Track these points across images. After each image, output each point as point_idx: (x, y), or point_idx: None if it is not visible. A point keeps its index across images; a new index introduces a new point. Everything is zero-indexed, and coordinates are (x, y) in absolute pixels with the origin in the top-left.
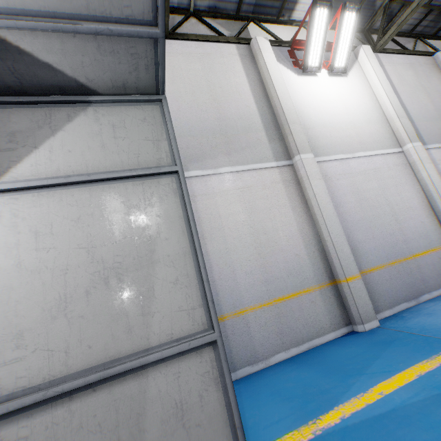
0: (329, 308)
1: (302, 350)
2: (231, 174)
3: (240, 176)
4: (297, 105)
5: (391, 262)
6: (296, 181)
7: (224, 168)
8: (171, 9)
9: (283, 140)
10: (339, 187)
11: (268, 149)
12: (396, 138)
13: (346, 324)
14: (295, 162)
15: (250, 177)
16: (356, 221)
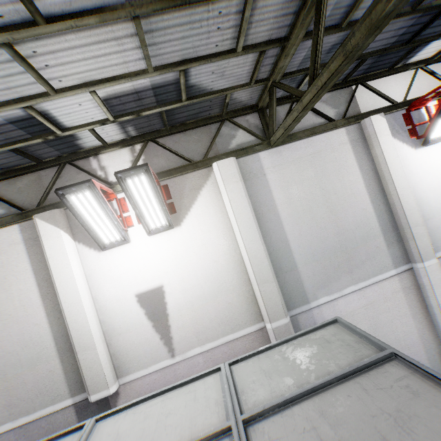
0: None
1: None
2: (355, 293)
3: (363, 294)
4: (414, 192)
5: None
6: (415, 286)
7: (348, 288)
8: None
9: (401, 242)
10: None
11: (387, 256)
12: None
13: None
14: (416, 269)
15: (372, 292)
16: None
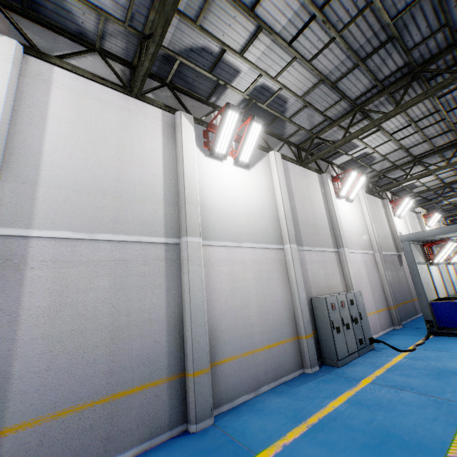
0: None
1: None
2: None
3: None
4: None
5: None
6: None
7: None
8: None
9: None
10: None
11: None
12: None
13: None
14: None
15: None
16: None
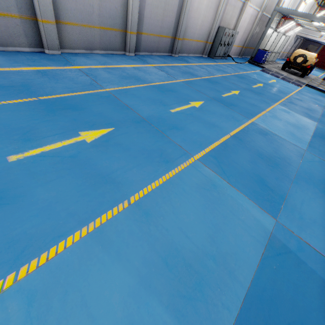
0: None
1: None
2: None
3: None
4: None
5: None
6: None
7: None
8: None
9: None
10: None
11: None
12: None
13: None
14: None
15: None
16: None
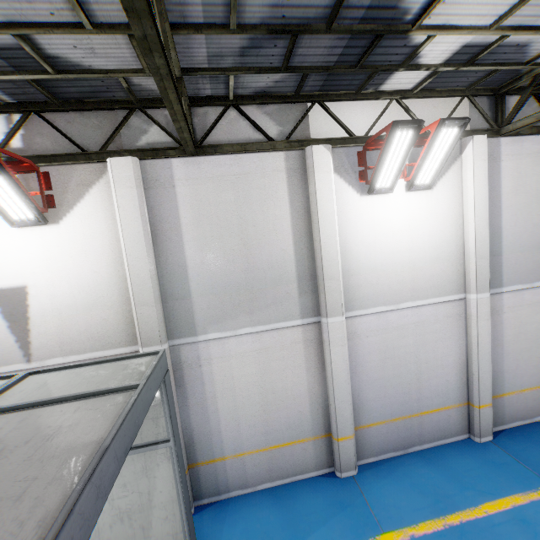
0: (317, 454)
1: (285, 482)
2: (251, 335)
3: (259, 337)
4: (346, 243)
5: (394, 418)
6: (319, 340)
7: (244, 329)
8: (203, 99)
9: (316, 293)
10: (366, 345)
11: (296, 304)
12: (465, 280)
13: (329, 466)
14: (322, 323)
15: (270, 338)
16: (372, 380)
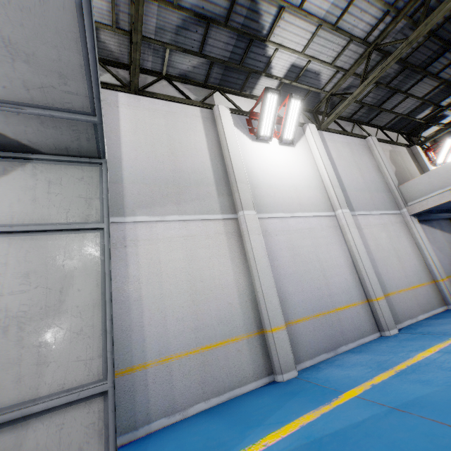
0: (254, 357)
1: (222, 400)
2: (178, 222)
3: (185, 225)
4: (248, 166)
5: (316, 314)
6: (238, 234)
7: (172, 216)
8: (145, 70)
9: (231, 196)
10: (277, 242)
11: (216, 202)
12: (331, 203)
13: (268, 374)
14: (239, 217)
15: (195, 226)
16: (289, 274)
